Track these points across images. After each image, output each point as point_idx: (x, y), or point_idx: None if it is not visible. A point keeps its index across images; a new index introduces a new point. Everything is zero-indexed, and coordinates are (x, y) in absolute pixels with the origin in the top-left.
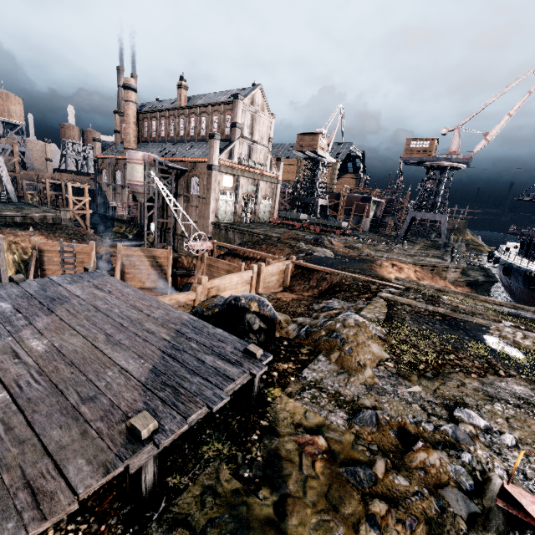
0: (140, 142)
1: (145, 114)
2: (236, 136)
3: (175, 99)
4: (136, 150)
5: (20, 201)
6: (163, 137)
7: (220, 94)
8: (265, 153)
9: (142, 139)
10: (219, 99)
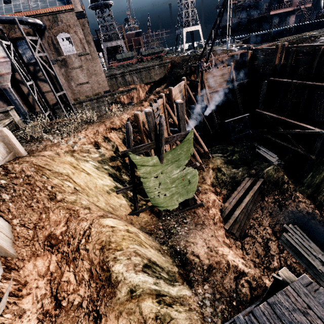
0: None
1: None
2: None
3: None
4: None
5: None
6: None
7: None
8: None
9: None
10: None
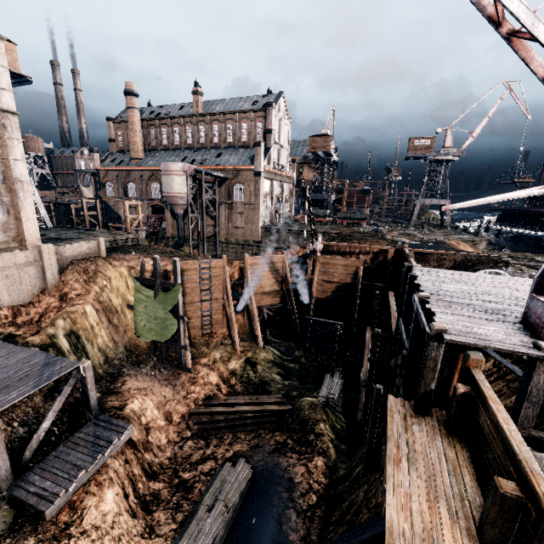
0: (146, 151)
1: (152, 121)
2: (271, 142)
3: (180, 104)
4: (147, 159)
5: (53, 225)
6: (178, 145)
7: (238, 100)
8: (286, 156)
9: (148, 147)
10: (242, 105)
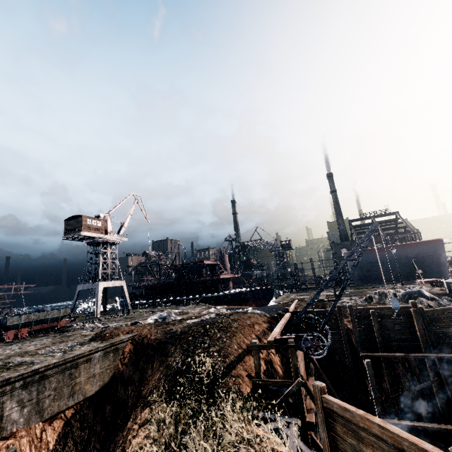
0: None
1: None
2: None
3: None
4: None
5: None
6: None
7: None
8: None
9: None
10: None
